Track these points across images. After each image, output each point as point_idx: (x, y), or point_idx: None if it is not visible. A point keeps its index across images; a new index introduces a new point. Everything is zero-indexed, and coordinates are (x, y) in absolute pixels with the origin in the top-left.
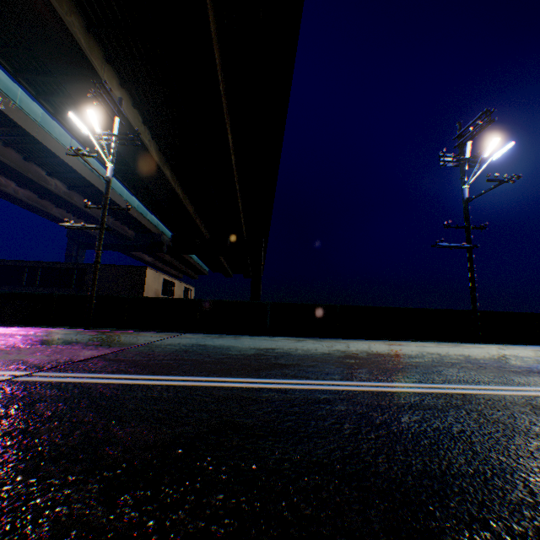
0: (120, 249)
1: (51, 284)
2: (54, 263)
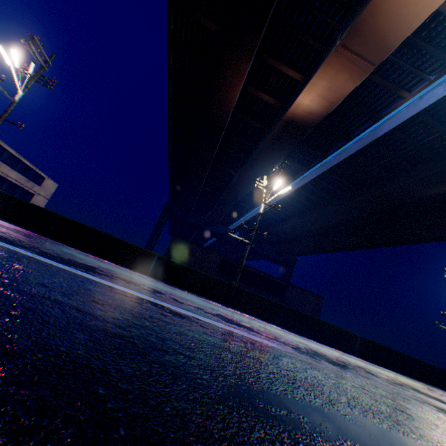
0: (197, 228)
1: (258, 287)
2: (270, 275)
